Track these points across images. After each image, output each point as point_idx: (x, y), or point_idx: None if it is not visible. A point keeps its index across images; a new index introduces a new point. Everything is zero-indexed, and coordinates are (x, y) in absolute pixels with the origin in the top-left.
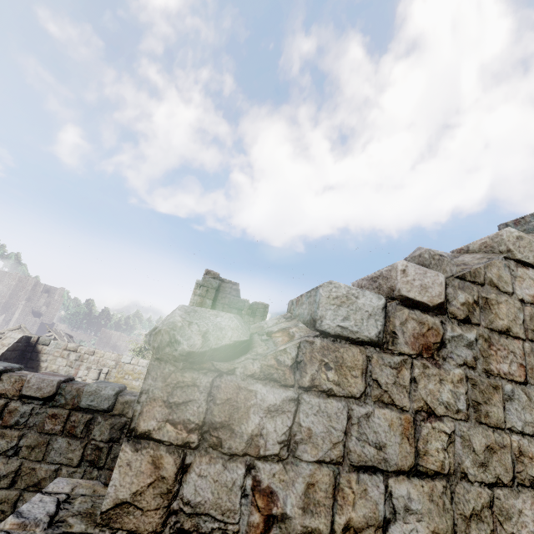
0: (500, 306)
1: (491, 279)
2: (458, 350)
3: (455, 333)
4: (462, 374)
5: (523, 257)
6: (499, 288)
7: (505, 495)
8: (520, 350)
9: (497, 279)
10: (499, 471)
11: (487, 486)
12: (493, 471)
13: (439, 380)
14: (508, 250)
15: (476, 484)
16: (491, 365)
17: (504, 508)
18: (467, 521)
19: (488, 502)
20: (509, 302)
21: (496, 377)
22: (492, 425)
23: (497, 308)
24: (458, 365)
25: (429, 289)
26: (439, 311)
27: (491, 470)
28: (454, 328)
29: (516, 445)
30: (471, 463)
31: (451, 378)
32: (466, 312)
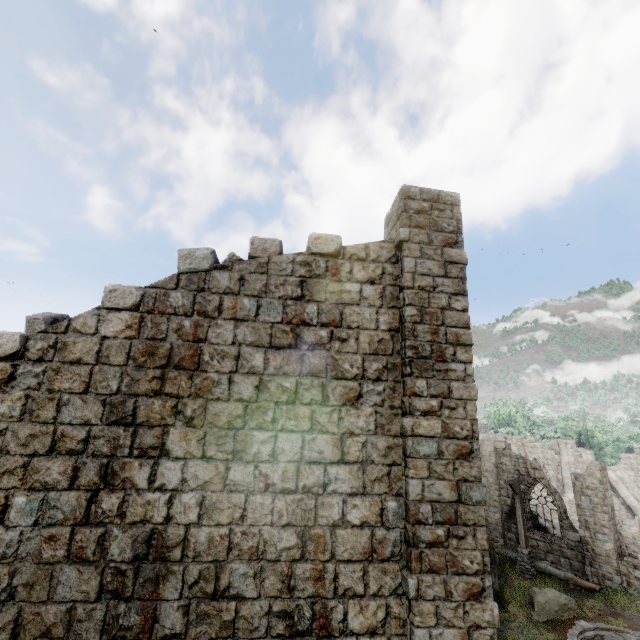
0: (76, 345)
1: (73, 328)
2: (24, 380)
3: (25, 370)
4: (23, 394)
5: (113, 305)
6: (80, 332)
7: (38, 460)
8: (86, 372)
9: (81, 326)
10: (38, 447)
11: (24, 456)
12: (33, 447)
13: (1, 400)
14: (102, 302)
15: (15, 456)
16: (53, 386)
17: (35, 467)
18: (0, 475)
19: (22, 465)
20: (87, 340)
21: (55, 393)
22: (41, 422)
23: (73, 347)
24: (21, 390)
25: (4, 346)
26: (11, 358)
27: (31, 447)
28: (24, 367)
29: (59, 431)
30: (14, 445)
31: (12, 398)
32: (40, 354)
